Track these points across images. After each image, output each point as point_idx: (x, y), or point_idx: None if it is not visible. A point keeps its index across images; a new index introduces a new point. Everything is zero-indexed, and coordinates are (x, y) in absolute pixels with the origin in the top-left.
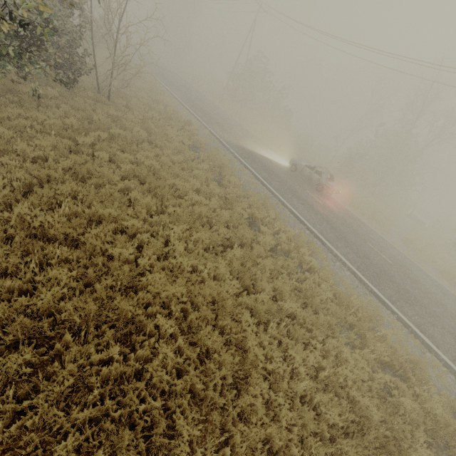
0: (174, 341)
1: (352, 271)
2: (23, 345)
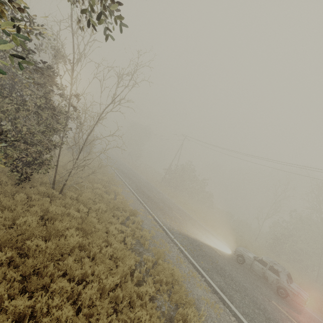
0: None
1: None
2: None
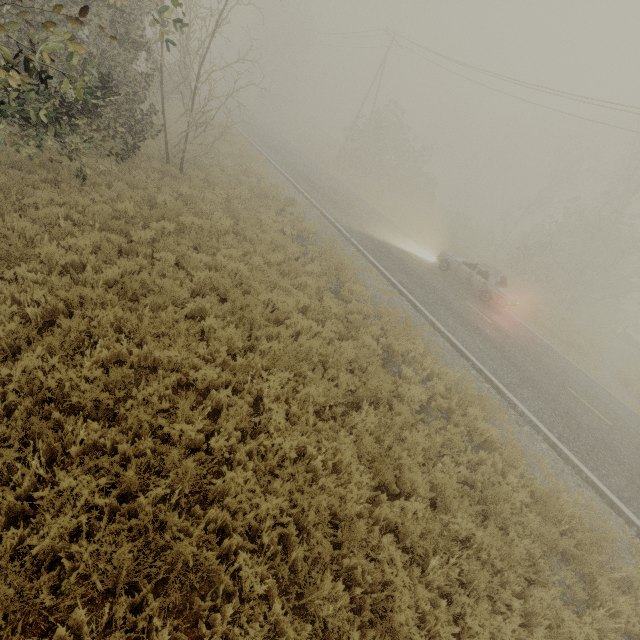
0: (267, 605)
1: (551, 442)
2: (2, 626)
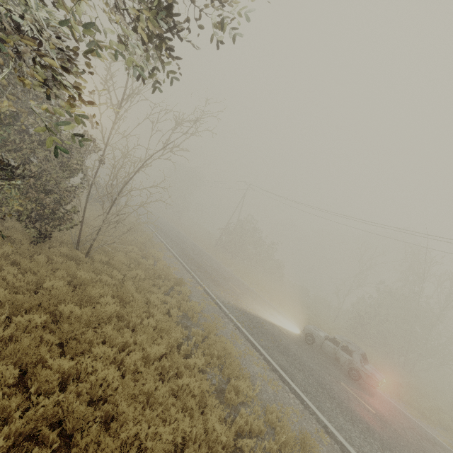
0: None
1: None
2: None
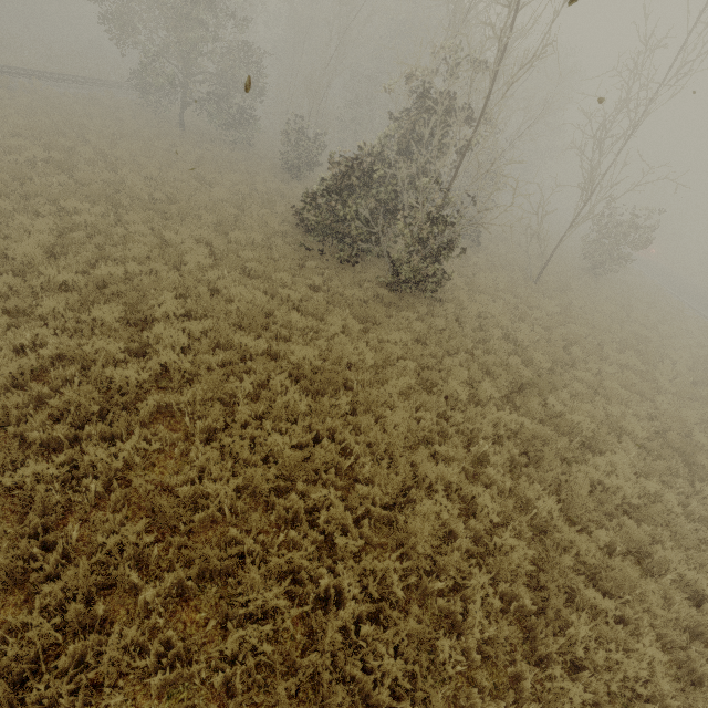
0: None
1: None
2: None
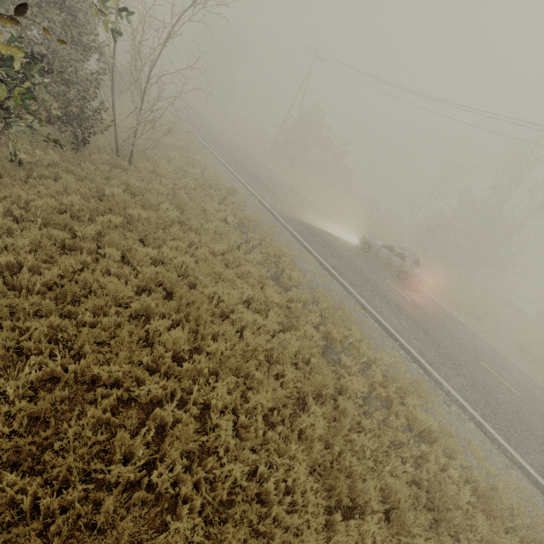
0: None
1: (476, 421)
2: None
